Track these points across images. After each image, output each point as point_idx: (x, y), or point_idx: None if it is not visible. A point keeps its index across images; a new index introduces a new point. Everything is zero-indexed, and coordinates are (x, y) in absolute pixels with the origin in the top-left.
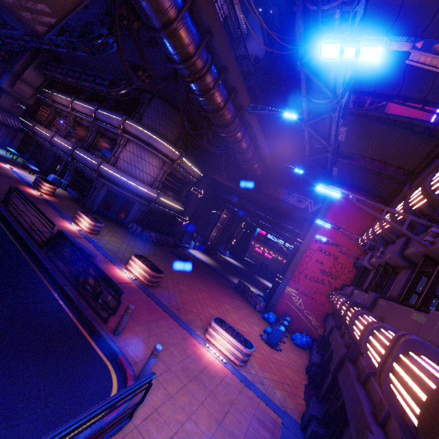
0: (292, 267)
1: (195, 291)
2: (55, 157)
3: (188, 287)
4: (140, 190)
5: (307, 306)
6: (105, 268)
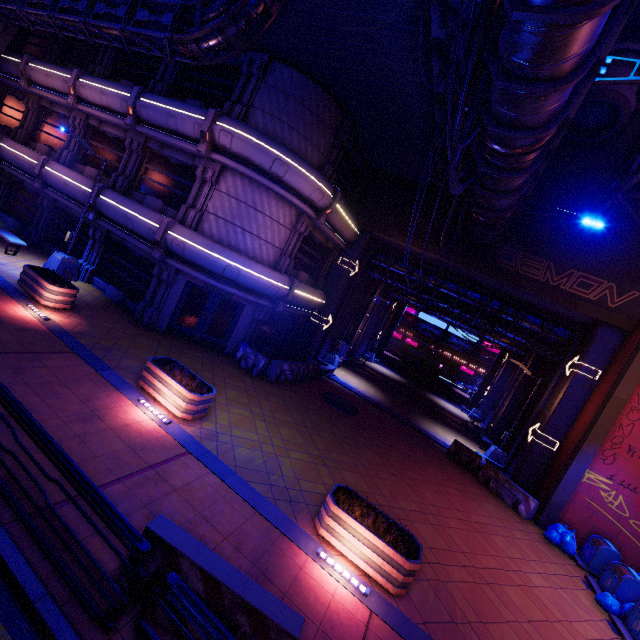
0: (599, 433)
1: (443, 528)
2: (56, 209)
3: (426, 521)
4: (260, 281)
5: (637, 511)
6: (292, 585)
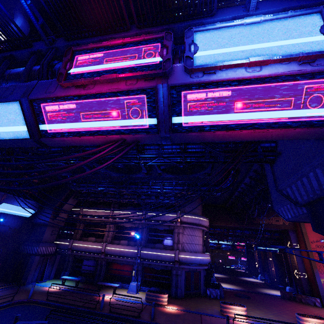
0: (314, 265)
1: None
2: (106, 263)
3: None
4: (207, 259)
5: None
6: None
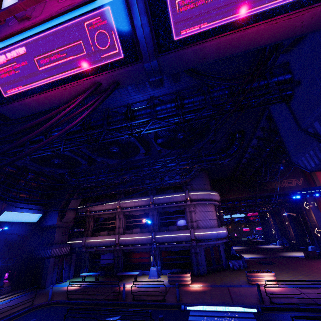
0: None
1: None
2: (123, 254)
3: None
4: (224, 233)
5: None
6: None
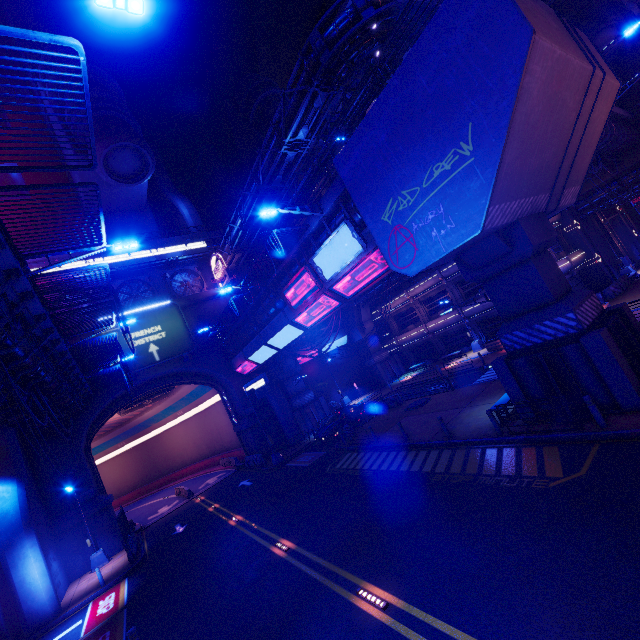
0: None
1: None
2: (440, 339)
3: None
4: None
5: None
6: None
